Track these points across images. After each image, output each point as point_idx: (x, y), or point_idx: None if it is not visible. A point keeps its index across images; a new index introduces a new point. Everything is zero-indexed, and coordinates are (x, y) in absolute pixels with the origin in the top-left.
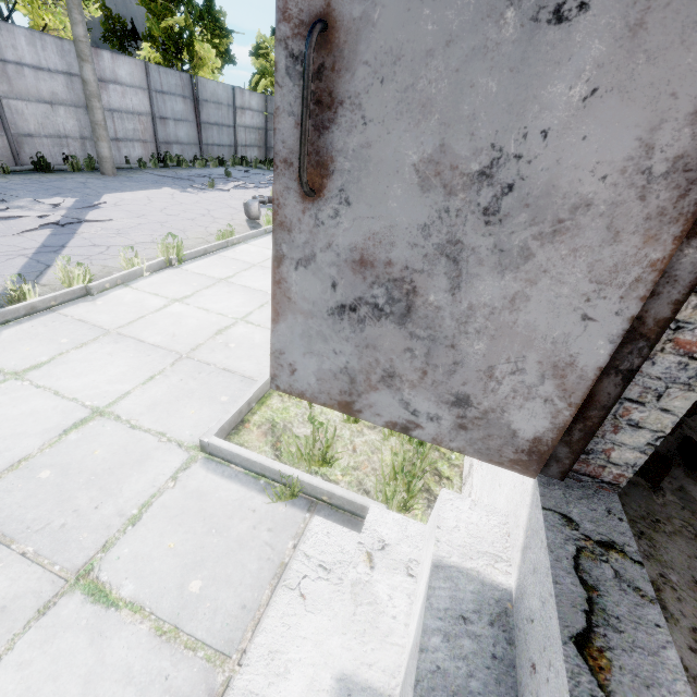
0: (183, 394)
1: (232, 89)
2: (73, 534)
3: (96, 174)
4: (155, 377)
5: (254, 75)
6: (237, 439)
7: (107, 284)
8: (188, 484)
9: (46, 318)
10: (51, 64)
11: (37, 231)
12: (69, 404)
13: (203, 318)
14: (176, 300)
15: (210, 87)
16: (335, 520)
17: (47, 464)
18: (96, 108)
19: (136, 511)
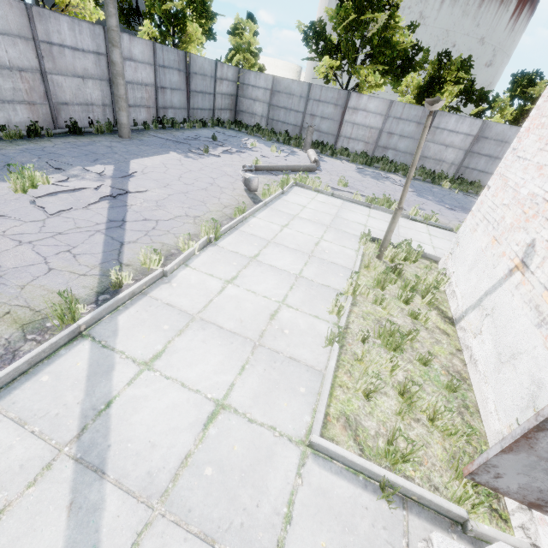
0: (272, 385)
1: (215, 64)
2: (252, 533)
3: (115, 137)
4: (245, 367)
5: (230, 50)
6: (327, 433)
7: (175, 266)
8: (311, 480)
9: (143, 302)
10: (85, 45)
11: (98, 203)
12: (196, 396)
13: (254, 302)
14: (228, 281)
15: (199, 62)
16: (425, 517)
17: (206, 460)
18: (120, 84)
19: (286, 509)
